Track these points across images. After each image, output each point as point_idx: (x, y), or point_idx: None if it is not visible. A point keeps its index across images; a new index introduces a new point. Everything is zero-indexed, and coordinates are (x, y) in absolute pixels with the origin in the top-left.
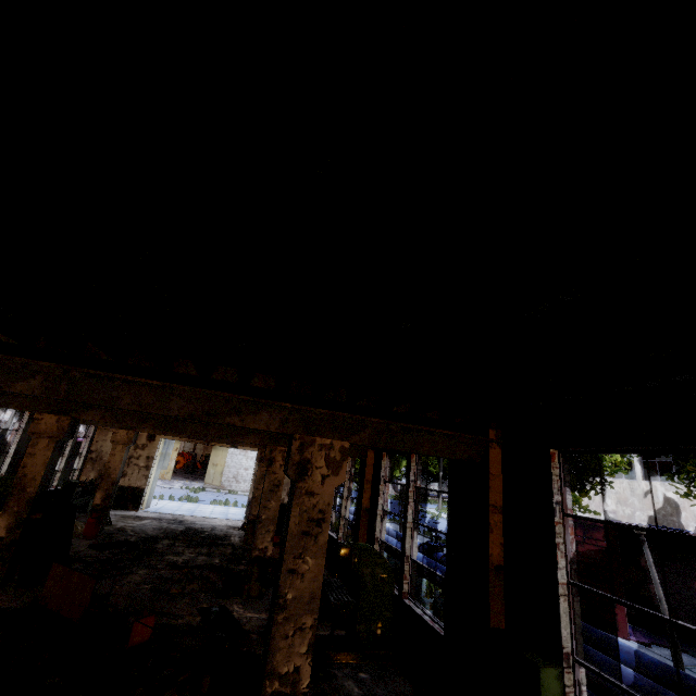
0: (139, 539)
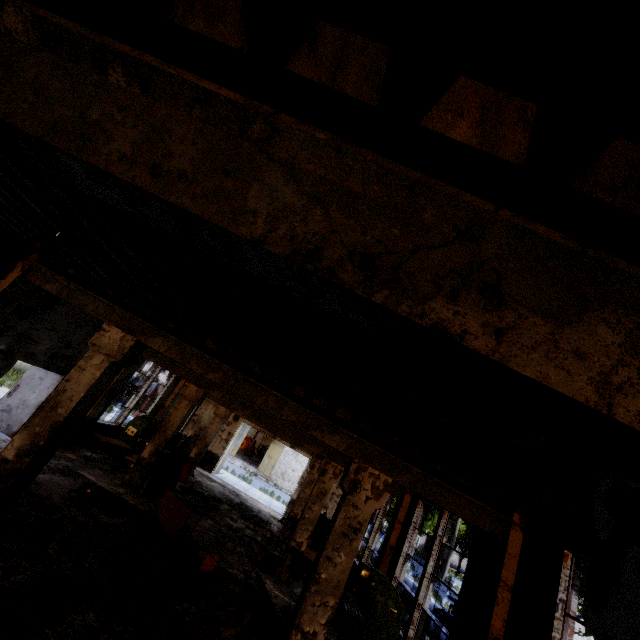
0: (210, 496)
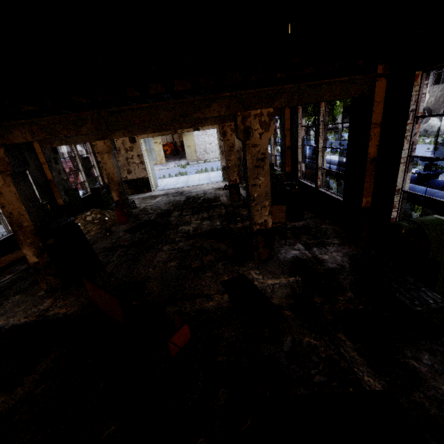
0: (157, 216)
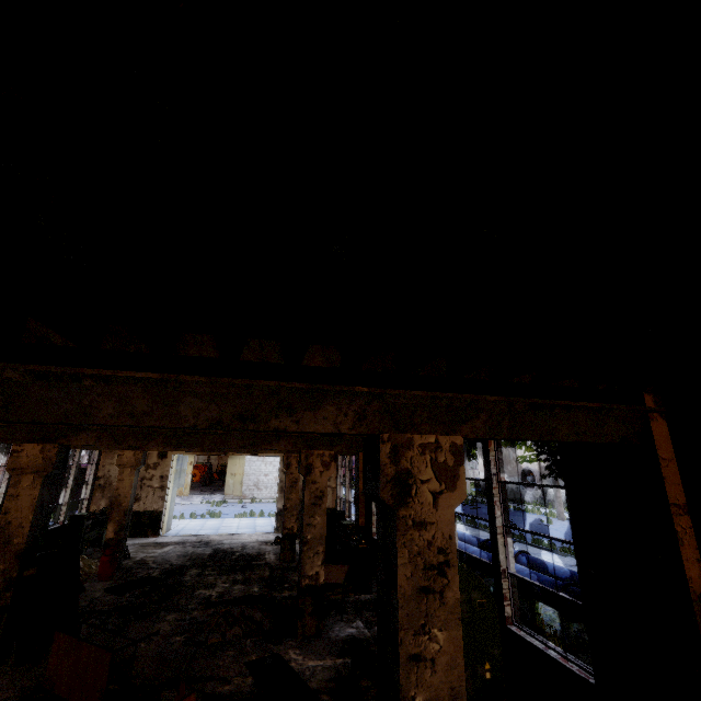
0: (163, 573)
